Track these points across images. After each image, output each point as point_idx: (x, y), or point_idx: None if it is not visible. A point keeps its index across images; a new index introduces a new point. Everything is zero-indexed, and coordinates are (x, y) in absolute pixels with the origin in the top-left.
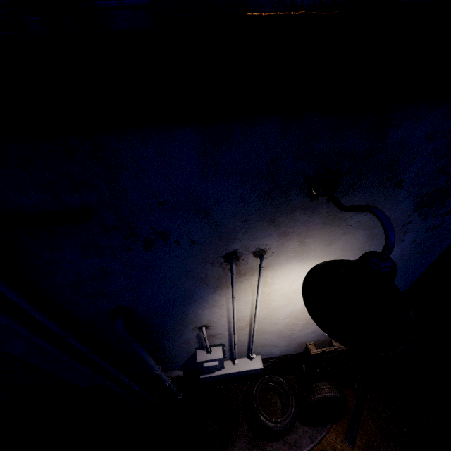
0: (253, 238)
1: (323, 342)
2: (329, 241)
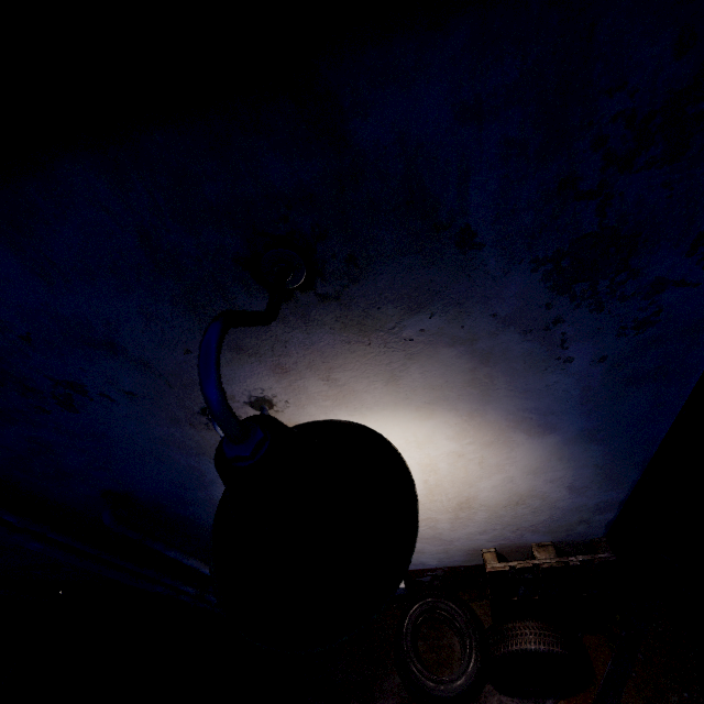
0: (228, 380)
1: (519, 550)
2: (386, 374)
